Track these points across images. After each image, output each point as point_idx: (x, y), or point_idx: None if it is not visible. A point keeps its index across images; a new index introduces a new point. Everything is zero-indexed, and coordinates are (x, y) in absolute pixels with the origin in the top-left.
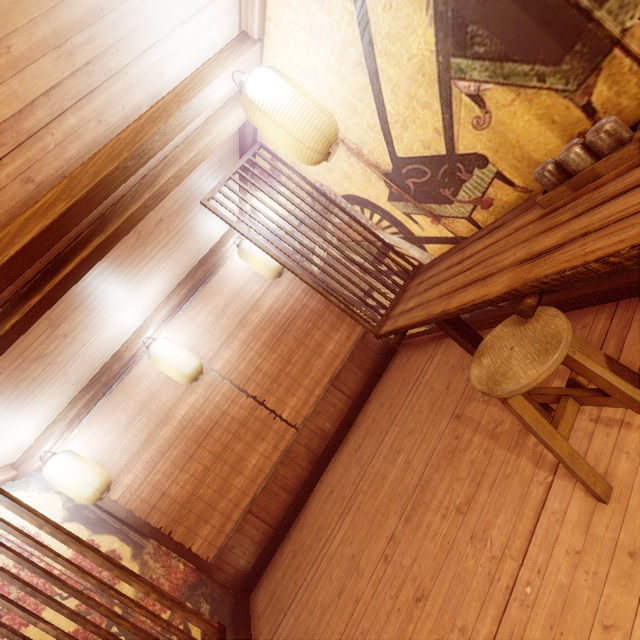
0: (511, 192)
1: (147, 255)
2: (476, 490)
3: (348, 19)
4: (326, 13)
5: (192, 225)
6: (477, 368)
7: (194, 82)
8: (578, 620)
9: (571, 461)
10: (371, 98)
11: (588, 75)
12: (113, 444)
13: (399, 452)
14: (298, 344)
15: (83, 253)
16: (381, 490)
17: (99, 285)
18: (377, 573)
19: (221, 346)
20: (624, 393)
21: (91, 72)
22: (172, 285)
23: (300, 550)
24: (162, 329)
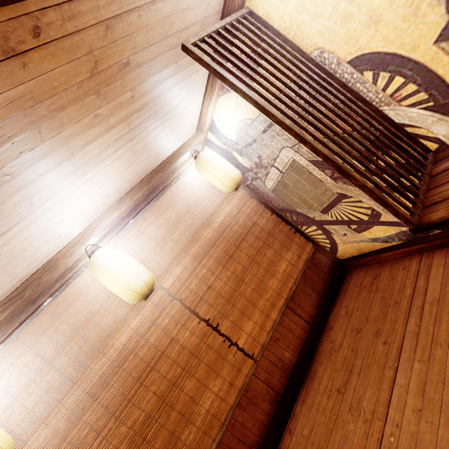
0: None
1: (102, 119)
2: None
3: None
4: None
5: (158, 109)
6: None
7: None
8: None
9: None
10: None
11: None
12: (29, 384)
13: None
14: (251, 262)
15: None
16: None
17: (22, 129)
18: None
19: (171, 261)
20: None
21: None
22: (125, 189)
23: None
24: (108, 240)
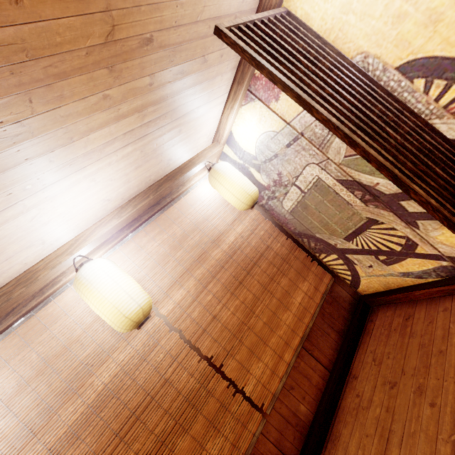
0: None
1: (113, 103)
2: None
3: None
4: None
5: (176, 107)
6: None
7: None
8: None
9: None
10: None
11: None
12: None
13: None
14: (263, 290)
15: None
16: None
17: (6, 91)
18: None
19: (173, 283)
20: None
21: None
22: (129, 196)
23: None
24: (102, 254)
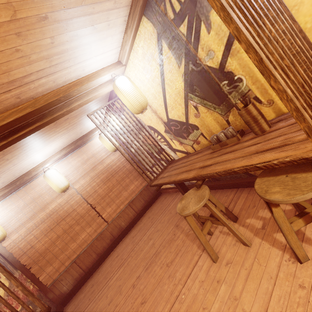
0: (206, 141)
1: (57, 131)
2: (176, 257)
3: (157, 70)
4: (150, 65)
5: (81, 122)
6: (180, 204)
7: (96, 74)
8: (196, 306)
9: (205, 244)
10: (162, 96)
11: (227, 112)
12: (12, 217)
13: (151, 239)
14: (117, 183)
15: (30, 127)
16: (139, 256)
17: (31, 140)
18: (128, 293)
19: (80, 177)
20: (222, 220)
21: (57, 66)
22: (64, 145)
23: (96, 283)
24: (54, 164)
